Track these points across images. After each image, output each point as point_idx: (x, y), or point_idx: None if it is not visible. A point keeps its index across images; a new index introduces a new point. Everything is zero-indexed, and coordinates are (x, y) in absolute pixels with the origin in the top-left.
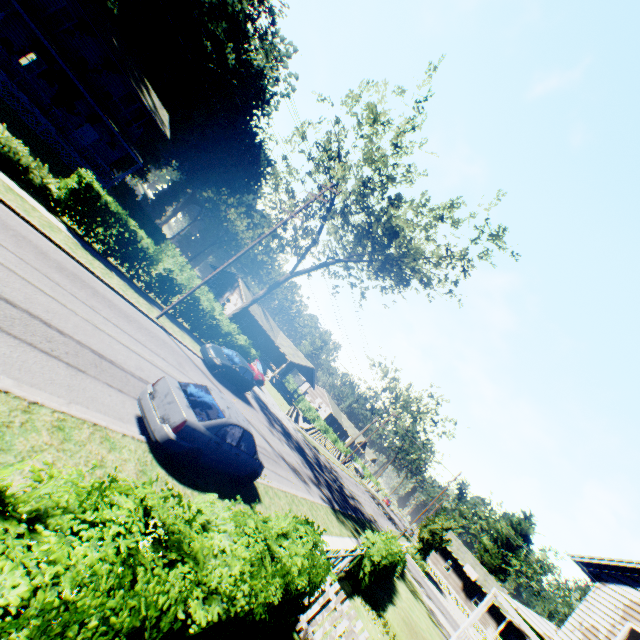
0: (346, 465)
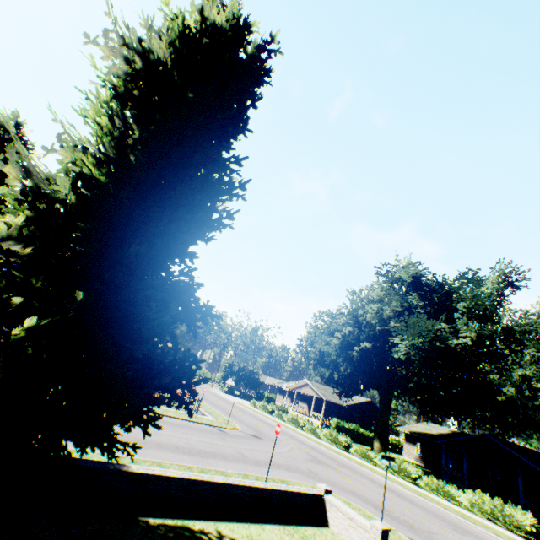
0: None
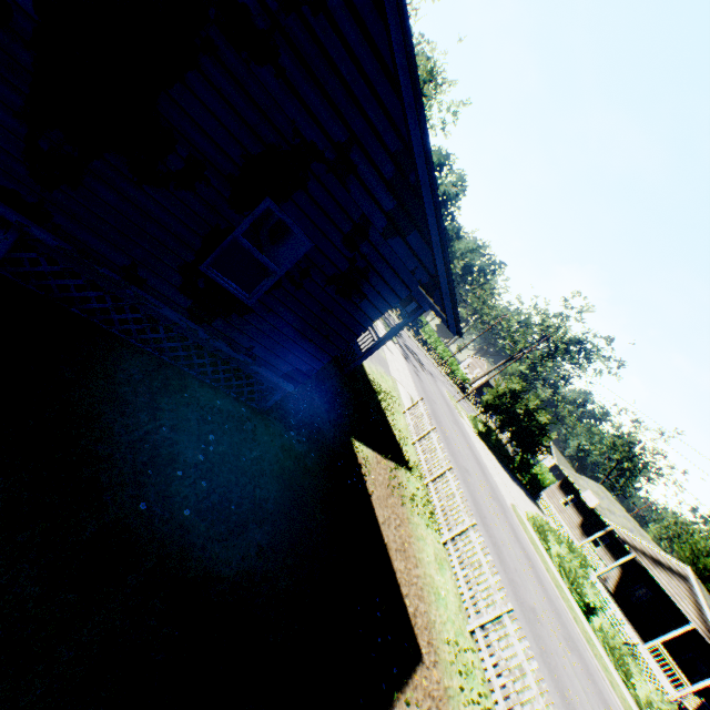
0: (471, 402)
